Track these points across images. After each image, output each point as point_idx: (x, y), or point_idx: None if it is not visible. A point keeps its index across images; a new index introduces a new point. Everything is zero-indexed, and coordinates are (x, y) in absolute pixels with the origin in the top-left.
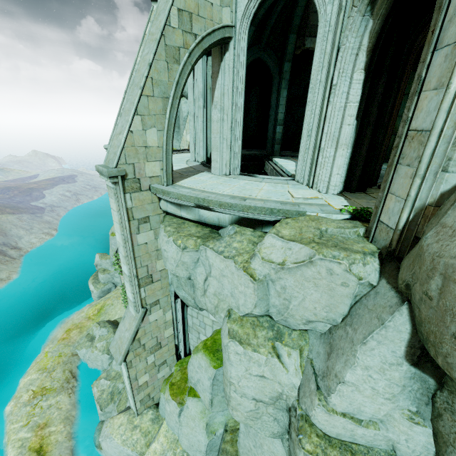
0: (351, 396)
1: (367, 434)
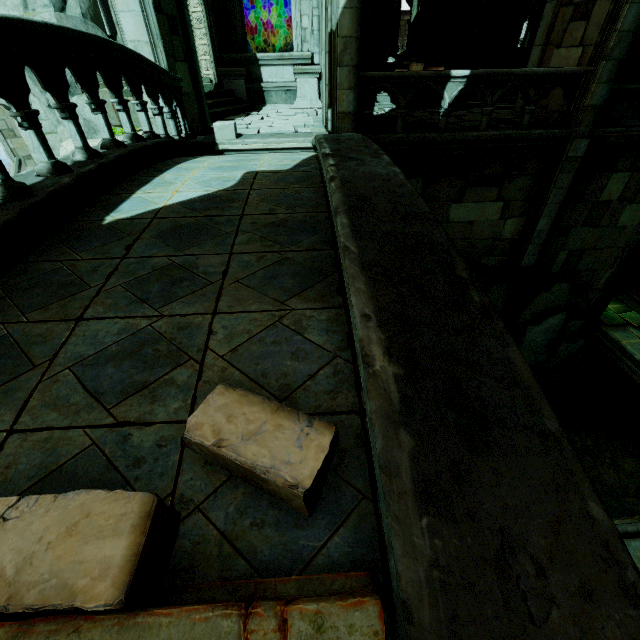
0: (35, 107)
1: (47, 124)
